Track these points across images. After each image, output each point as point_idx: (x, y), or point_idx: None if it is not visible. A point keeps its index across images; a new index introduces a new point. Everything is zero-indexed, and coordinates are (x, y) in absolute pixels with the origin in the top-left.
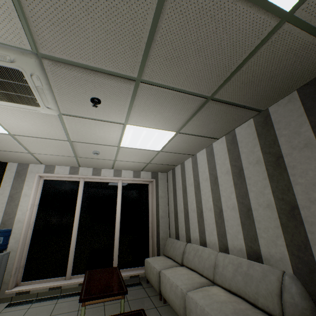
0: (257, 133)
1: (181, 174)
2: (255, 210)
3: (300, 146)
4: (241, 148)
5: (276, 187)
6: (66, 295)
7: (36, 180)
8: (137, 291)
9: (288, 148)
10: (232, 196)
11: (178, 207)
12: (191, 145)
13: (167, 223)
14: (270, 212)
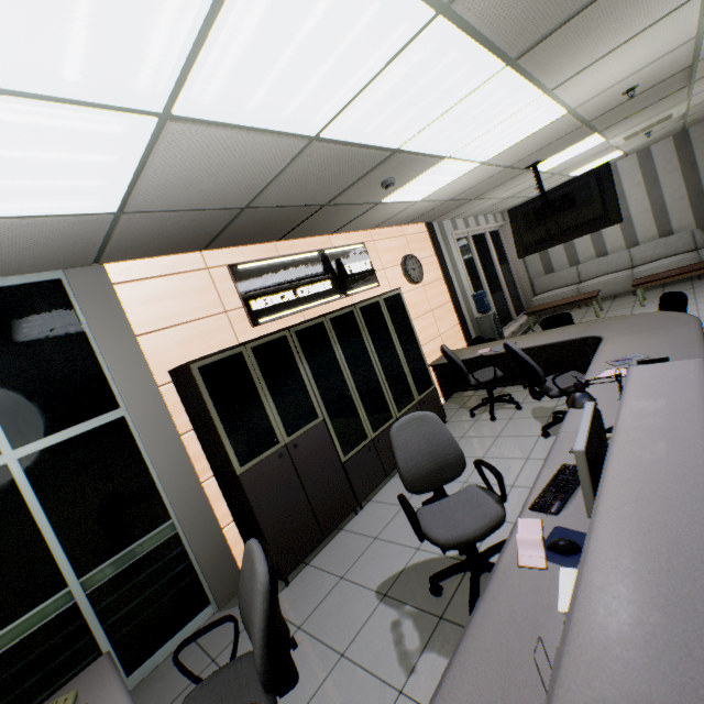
0: (676, 148)
1: None
2: (668, 205)
3: None
4: (657, 162)
5: (688, 184)
6: None
7: (455, 240)
8: None
9: (701, 157)
10: (644, 202)
11: None
12: None
13: (524, 269)
14: (682, 202)
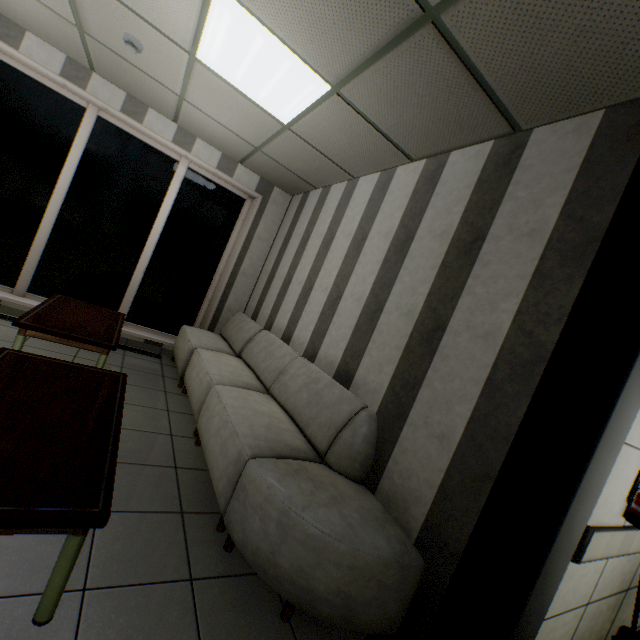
0: (481, 177)
1: (315, 208)
2: (386, 313)
3: (522, 232)
4: (437, 197)
5: (438, 289)
6: (7, 317)
7: None
8: (148, 363)
9: (504, 227)
10: (370, 279)
11: (280, 269)
12: (356, 147)
13: (249, 289)
14: (404, 324)
